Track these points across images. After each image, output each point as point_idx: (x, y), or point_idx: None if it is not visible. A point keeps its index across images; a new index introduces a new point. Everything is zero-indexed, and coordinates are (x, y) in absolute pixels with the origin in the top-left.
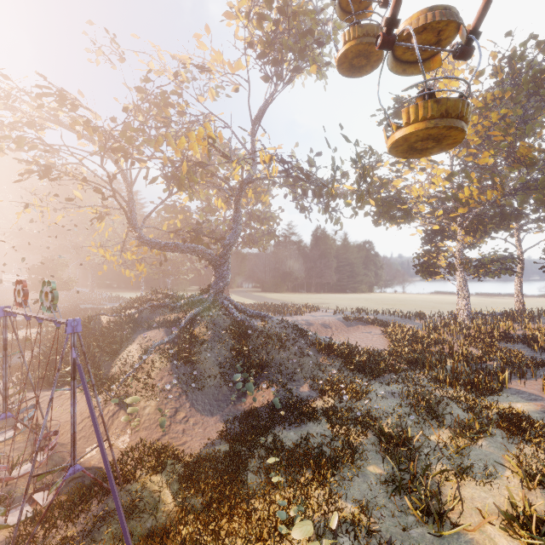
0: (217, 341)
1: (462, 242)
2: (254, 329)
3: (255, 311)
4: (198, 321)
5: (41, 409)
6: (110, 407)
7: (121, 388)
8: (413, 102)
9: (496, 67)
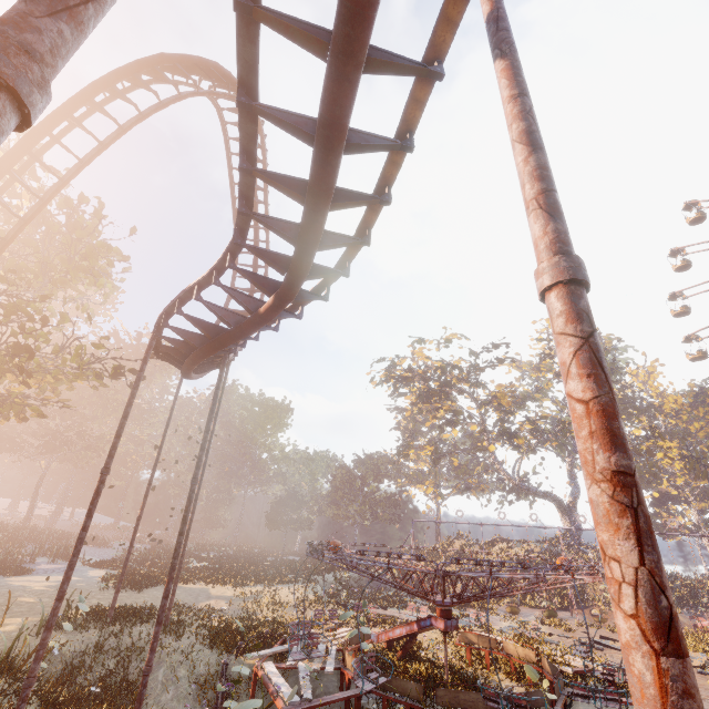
0: None
1: (697, 507)
2: None
3: None
4: None
5: None
6: None
7: None
8: (647, 402)
9: (696, 392)
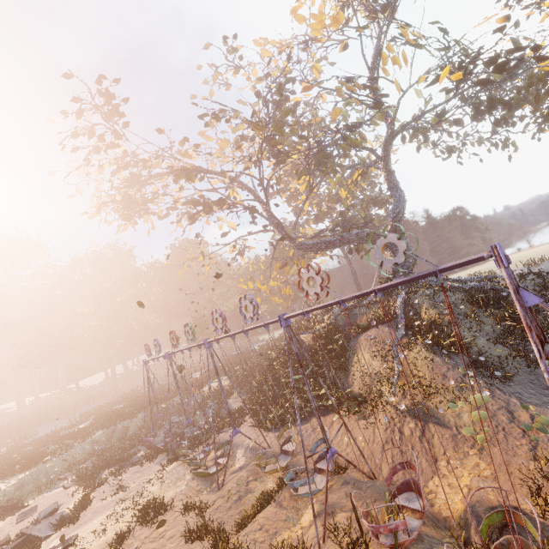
0: (463, 318)
1: None
2: (502, 290)
3: (467, 278)
4: (417, 305)
5: (353, 438)
6: (408, 425)
7: (400, 400)
8: None
9: None
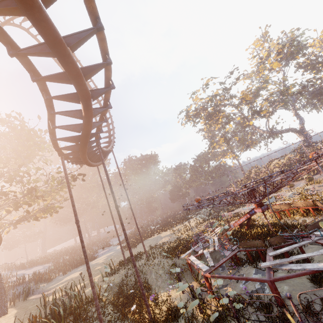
0: None
1: None
2: None
3: None
4: None
5: None
6: None
7: None
8: None
9: None
